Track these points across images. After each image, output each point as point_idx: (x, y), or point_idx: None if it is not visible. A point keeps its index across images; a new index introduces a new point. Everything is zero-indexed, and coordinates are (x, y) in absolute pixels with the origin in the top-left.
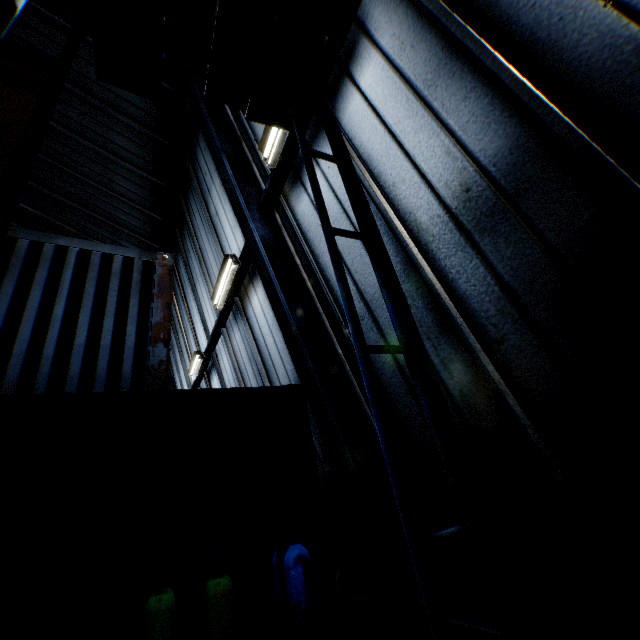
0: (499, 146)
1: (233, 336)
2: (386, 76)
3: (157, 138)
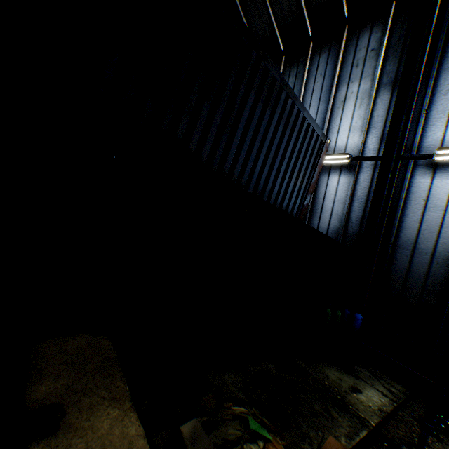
0: None
1: None
2: None
3: None
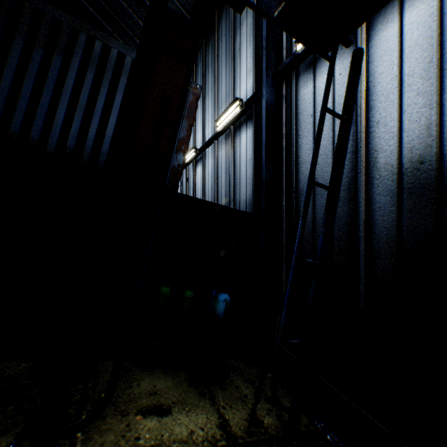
0: None
1: (220, 150)
2: (429, 25)
3: None
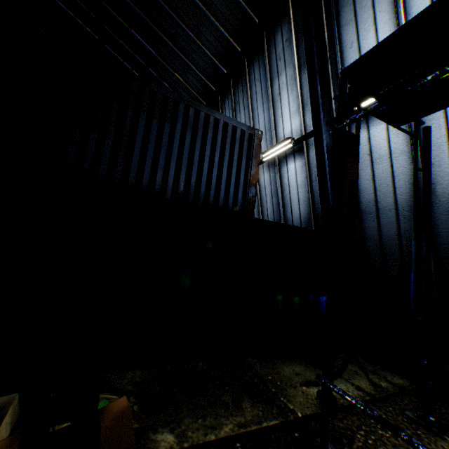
0: None
1: (262, 175)
2: None
3: (248, 12)
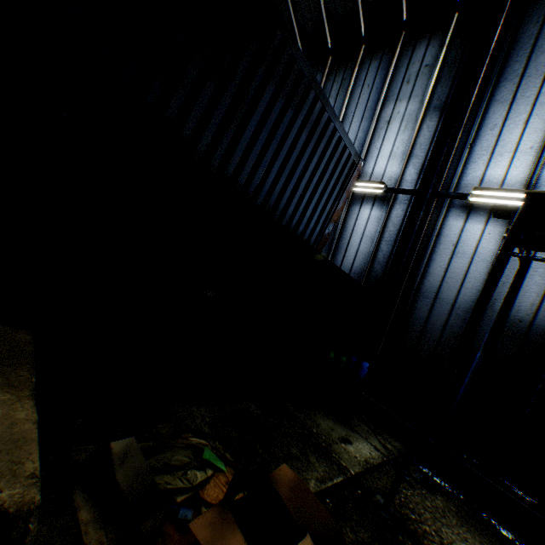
0: (543, 326)
1: None
2: None
3: None
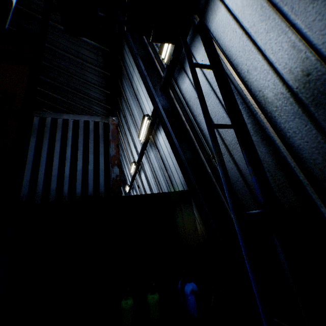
0: None
1: (150, 155)
2: None
3: (103, 48)
